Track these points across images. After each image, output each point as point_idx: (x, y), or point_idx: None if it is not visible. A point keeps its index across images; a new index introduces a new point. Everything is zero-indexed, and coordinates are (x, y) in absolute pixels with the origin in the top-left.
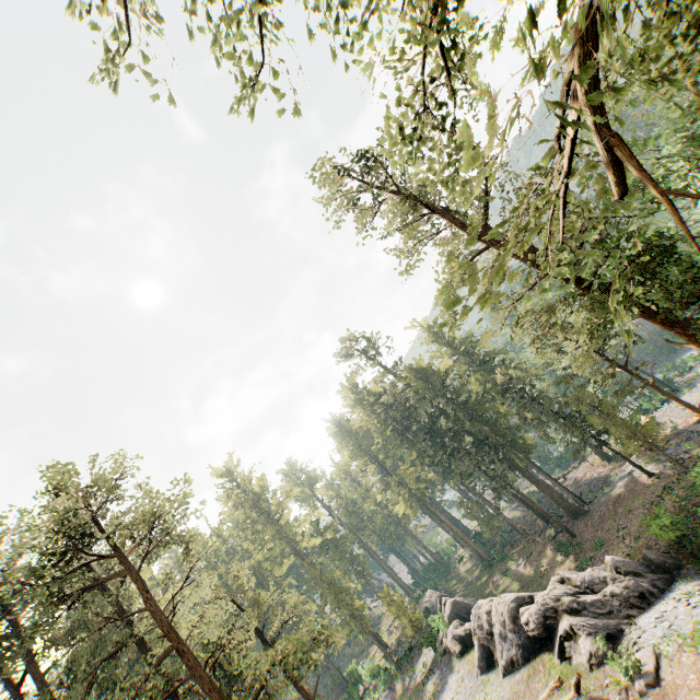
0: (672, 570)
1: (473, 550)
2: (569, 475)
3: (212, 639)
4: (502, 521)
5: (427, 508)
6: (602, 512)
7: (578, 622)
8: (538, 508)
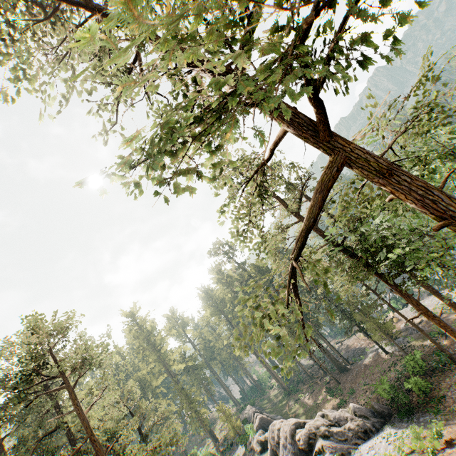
0: (386, 416)
1: (279, 383)
2: (344, 342)
3: (110, 430)
4: (299, 367)
5: (254, 352)
6: (357, 371)
7: (326, 444)
8: (320, 363)
